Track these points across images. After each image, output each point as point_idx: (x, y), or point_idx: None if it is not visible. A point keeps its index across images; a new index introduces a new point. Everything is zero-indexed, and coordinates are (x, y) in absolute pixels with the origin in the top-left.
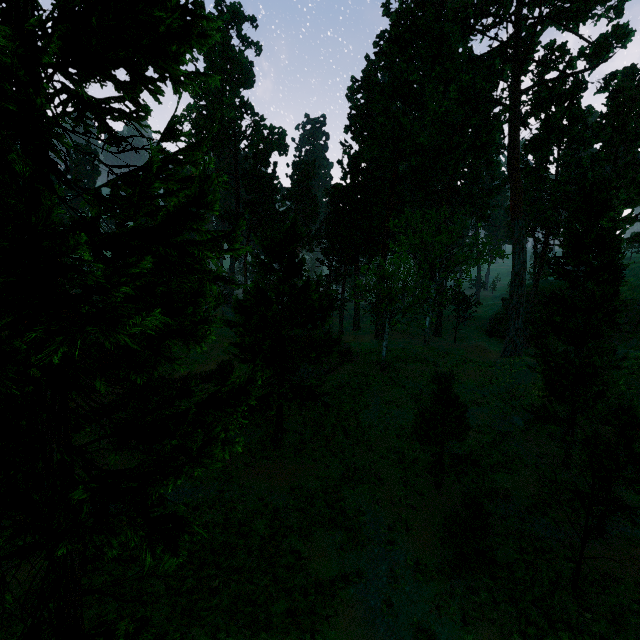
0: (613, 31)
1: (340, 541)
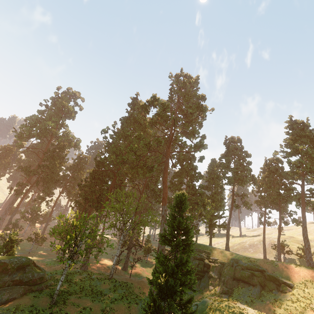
0: (200, 142)
1: None
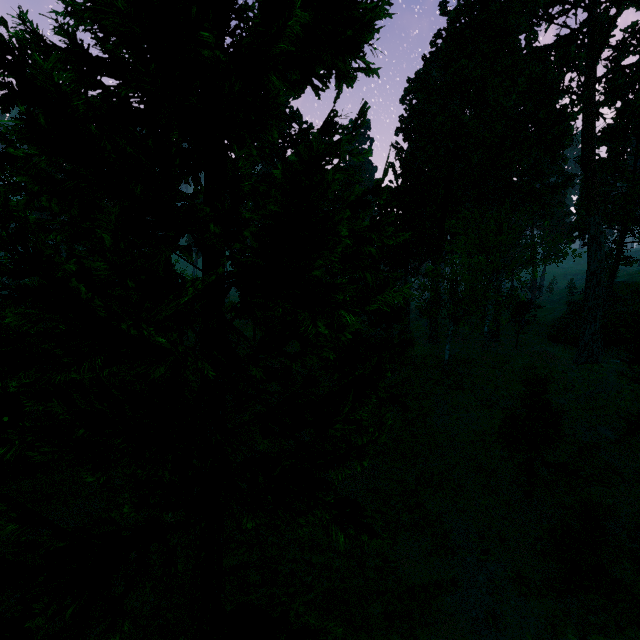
0: None
1: (427, 547)
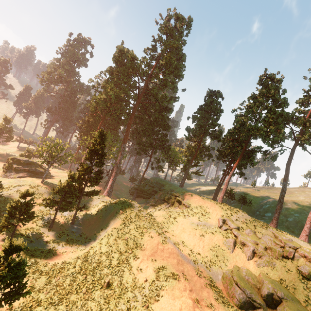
0: (165, 95)
1: None
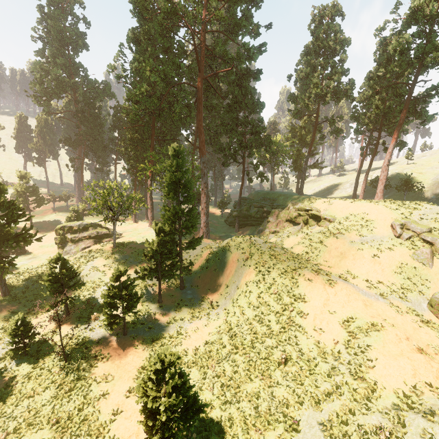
0: (243, 47)
1: None
